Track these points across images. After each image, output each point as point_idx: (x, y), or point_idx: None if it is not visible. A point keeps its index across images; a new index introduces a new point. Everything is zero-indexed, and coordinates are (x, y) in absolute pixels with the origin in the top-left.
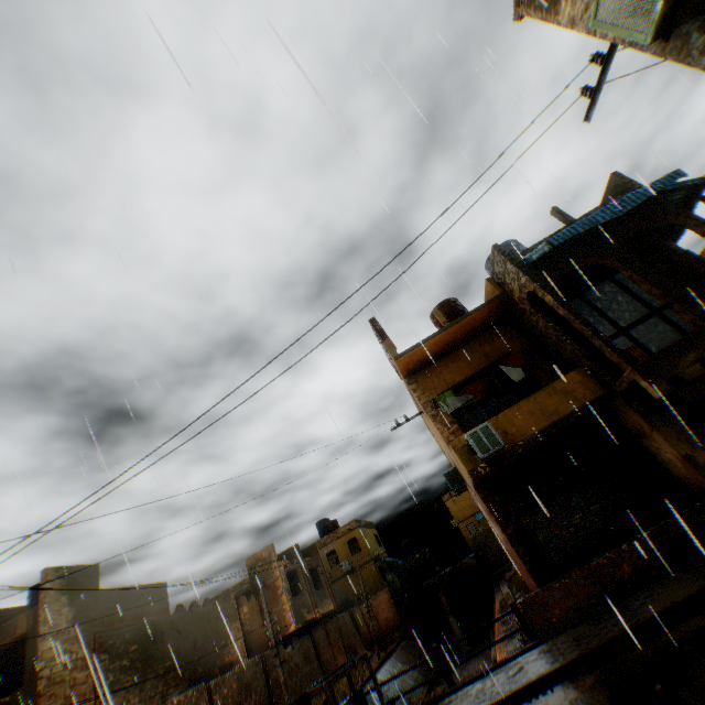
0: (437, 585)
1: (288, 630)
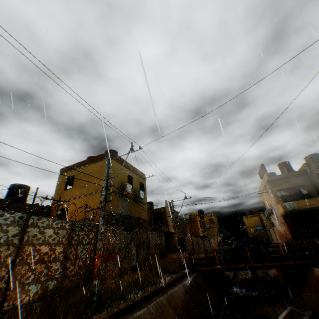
0: None
1: (199, 235)
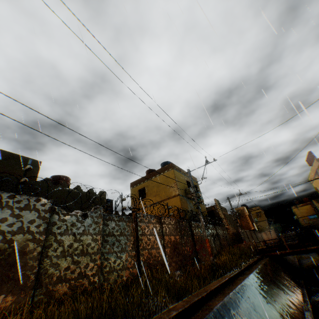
0: None
1: (250, 229)
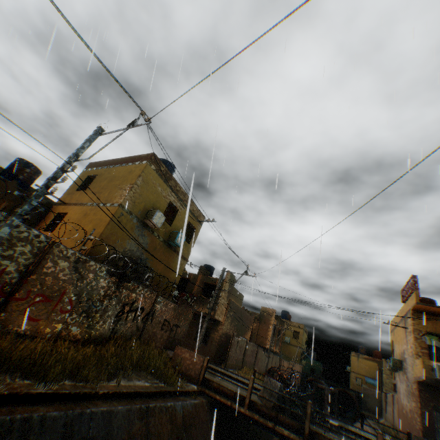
0: None
1: (265, 345)
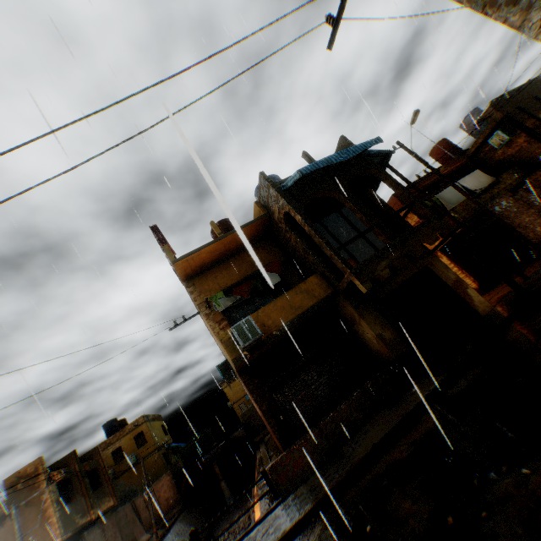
0: (213, 458)
1: None
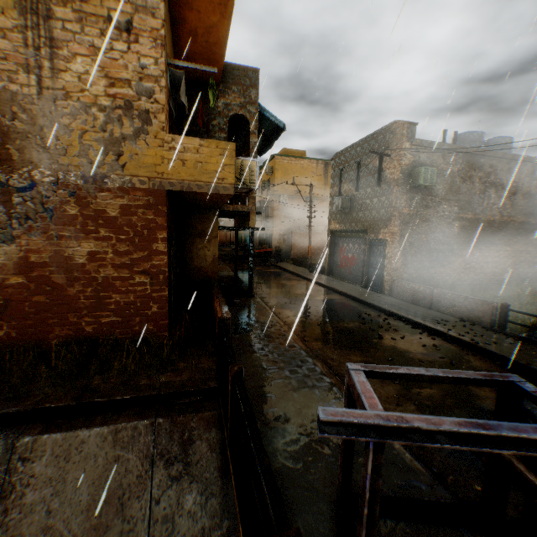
0: None
1: None
